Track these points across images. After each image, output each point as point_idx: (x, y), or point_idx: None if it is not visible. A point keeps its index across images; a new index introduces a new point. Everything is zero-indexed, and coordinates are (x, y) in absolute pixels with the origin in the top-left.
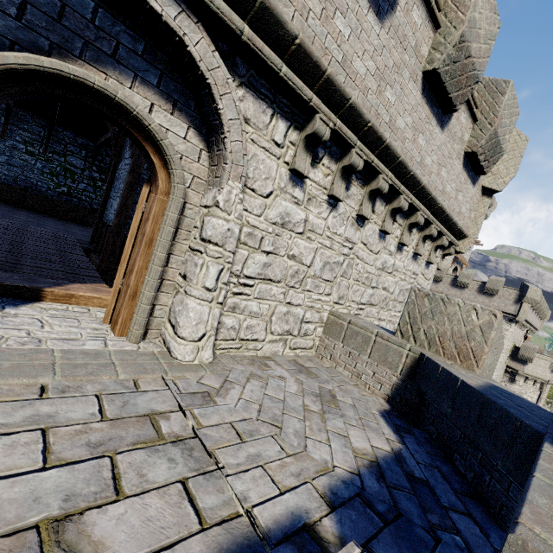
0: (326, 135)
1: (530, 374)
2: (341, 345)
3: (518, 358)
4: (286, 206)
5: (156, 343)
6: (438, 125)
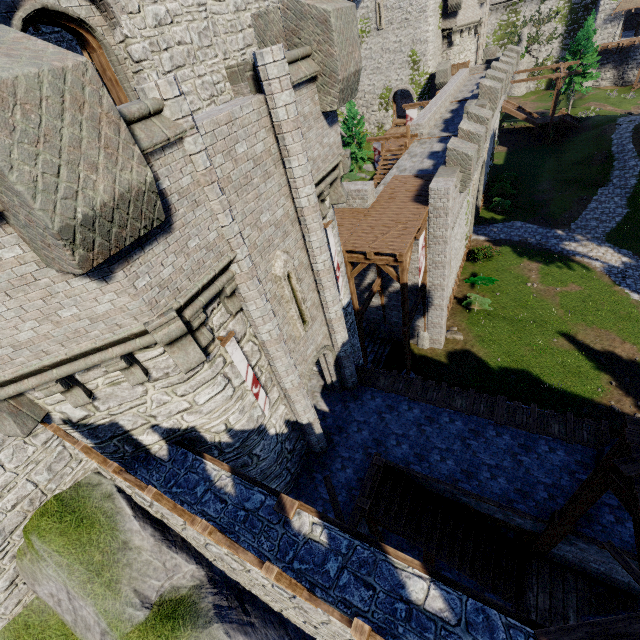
0: None
1: (463, 24)
2: (243, 84)
3: (448, 13)
4: (152, 9)
5: None
6: None
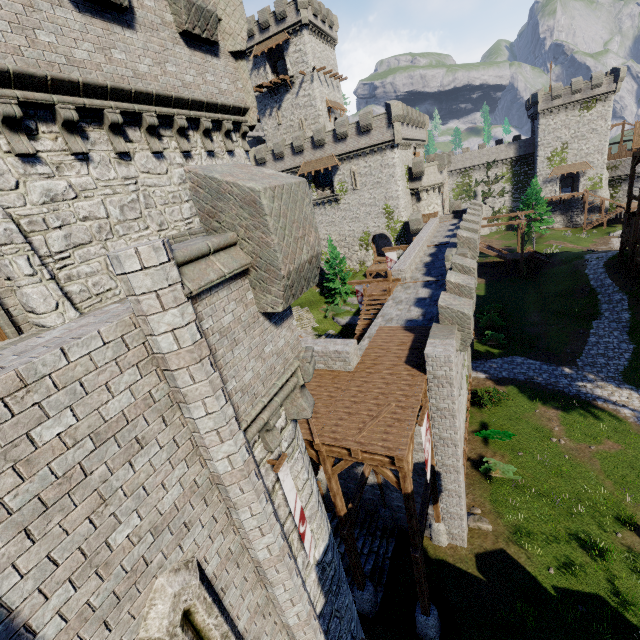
0: (17, 112)
1: (428, 185)
2: None
3: (414, 177)
4: (41, 185)
5: (34, 330)
6: (125, 29)
